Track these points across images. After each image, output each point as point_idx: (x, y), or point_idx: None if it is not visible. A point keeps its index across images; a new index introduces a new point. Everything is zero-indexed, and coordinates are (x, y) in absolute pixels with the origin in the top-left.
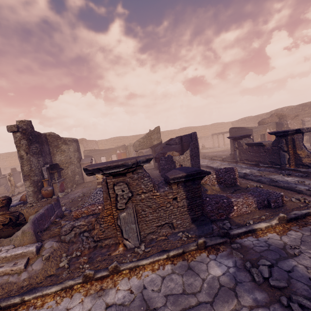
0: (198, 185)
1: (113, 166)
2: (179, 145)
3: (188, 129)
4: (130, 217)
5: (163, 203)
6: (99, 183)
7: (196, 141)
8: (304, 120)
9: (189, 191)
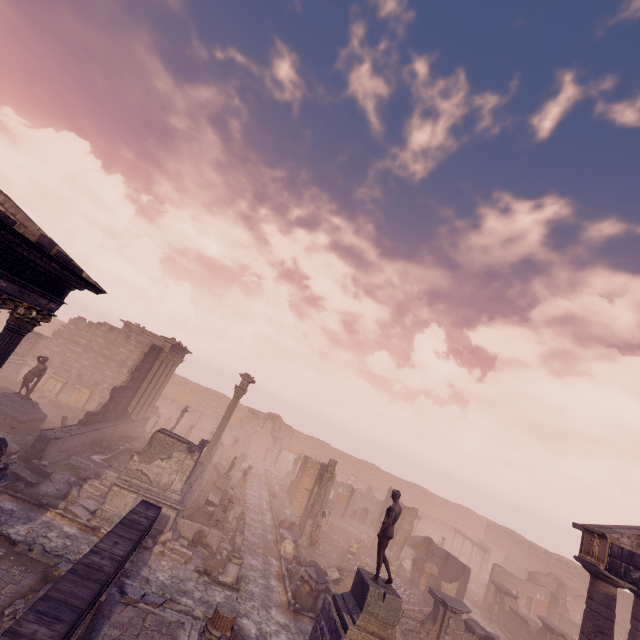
0: None
1: (458, 609)
2: (442, 560)
3: (421, 490)
4: None
5: None
6: (351, 552)
7: (467, 577)
8: None
9: None
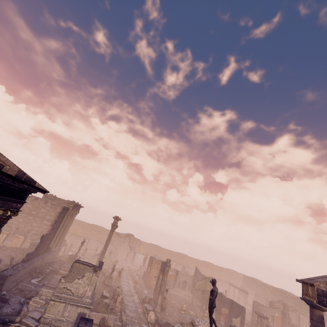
0: None
1: None
2: (230, 305)
3: (209, 264)
4: None
5: None
6: (183, 310)
7: (244, 313)
8: (300, 316)
9: None
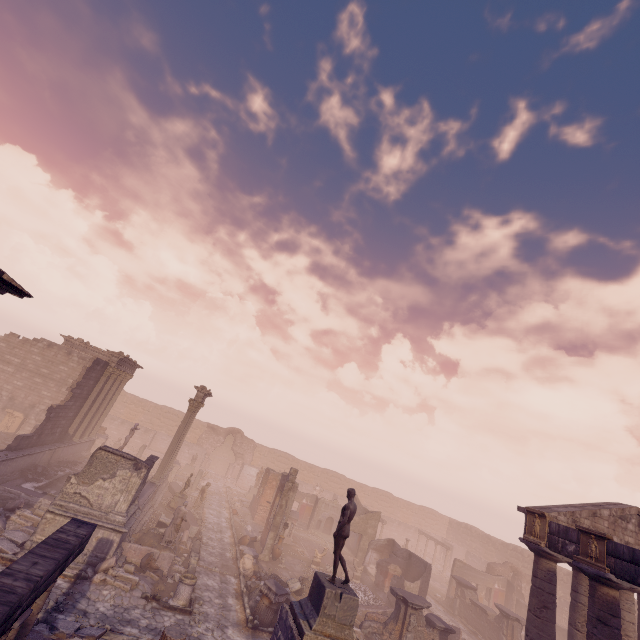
0: (447, 637)
1: (418, 605)
2: (405, 561)
3: (385, 495)
4: (411, 639)
5: (426, 638)
6: (315, 562)
7: (429, 574)
8: None
9: (441, 638)
